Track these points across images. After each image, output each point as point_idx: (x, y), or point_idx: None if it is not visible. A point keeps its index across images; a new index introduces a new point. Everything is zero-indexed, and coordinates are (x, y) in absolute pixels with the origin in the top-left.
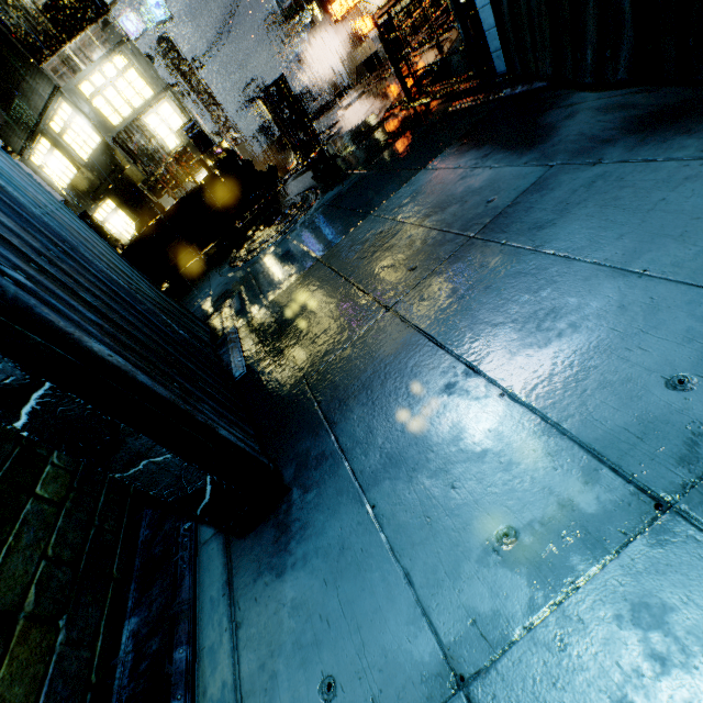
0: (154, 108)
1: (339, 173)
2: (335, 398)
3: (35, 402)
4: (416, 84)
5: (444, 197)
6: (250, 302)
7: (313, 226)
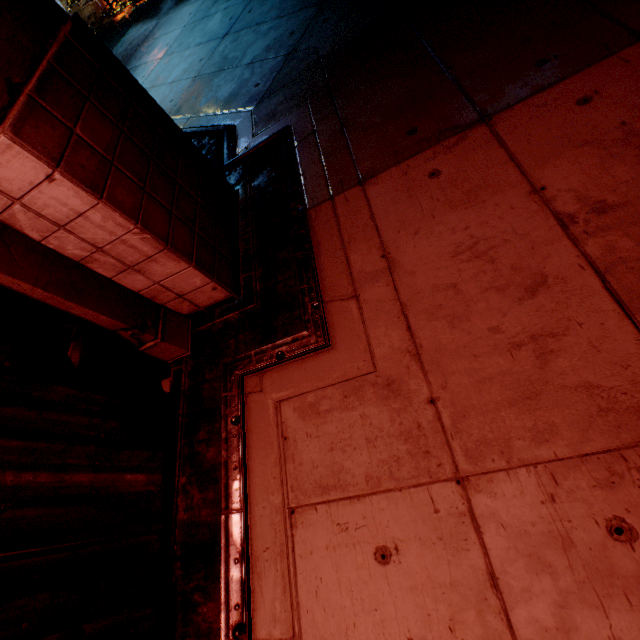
0: None
1: None
2: None
3: None
4: None
5: (132, 40)
6: None
7: None
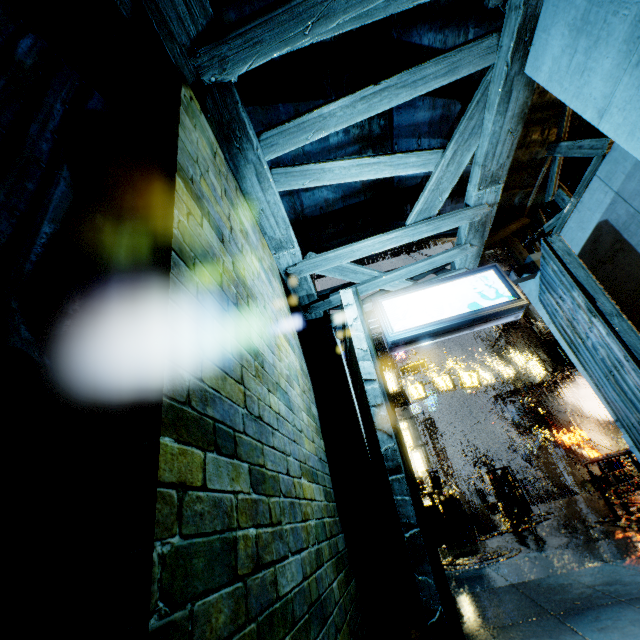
0: (409, 451)
1: (542, 544)
2: (506, 636)
3: (413, 531)
4: (627, 511)
5: (614, 579)
6: (451, 589)
7: (511, 566)
